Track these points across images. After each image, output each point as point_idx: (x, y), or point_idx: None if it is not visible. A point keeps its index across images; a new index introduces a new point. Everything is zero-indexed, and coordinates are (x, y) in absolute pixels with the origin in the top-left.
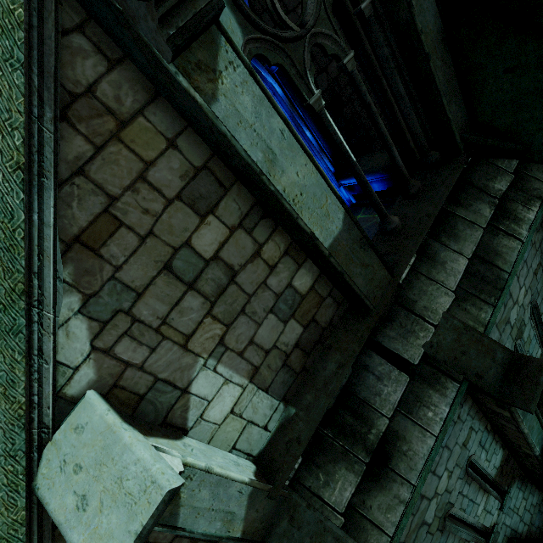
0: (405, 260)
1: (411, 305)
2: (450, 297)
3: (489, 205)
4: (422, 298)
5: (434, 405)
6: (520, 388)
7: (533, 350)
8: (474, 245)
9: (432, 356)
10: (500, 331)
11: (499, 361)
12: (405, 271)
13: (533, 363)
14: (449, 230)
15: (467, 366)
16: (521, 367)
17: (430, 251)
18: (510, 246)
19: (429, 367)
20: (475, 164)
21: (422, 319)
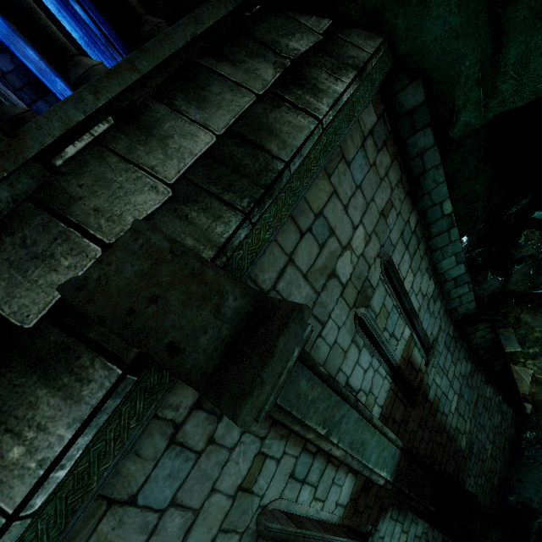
0: (56, 111)
1: (64, 203)
2: (162, 194)
3: (275, 66)
4: (99, 193)
5: (38, 428)
6: (241, 367)
7: (394, 328)
8: (234, 116)
9: (77, 309)
10: (315, 286)
11: (228, 314)
12: (76, 145)
13: (279, 312)
14: (193, 90)
15: (152, 327)
16: (260, 323)
17: (145, 117)
18: (297, 123)
19: (61, 334)
20: (266, 14)
21: (79, 231)
